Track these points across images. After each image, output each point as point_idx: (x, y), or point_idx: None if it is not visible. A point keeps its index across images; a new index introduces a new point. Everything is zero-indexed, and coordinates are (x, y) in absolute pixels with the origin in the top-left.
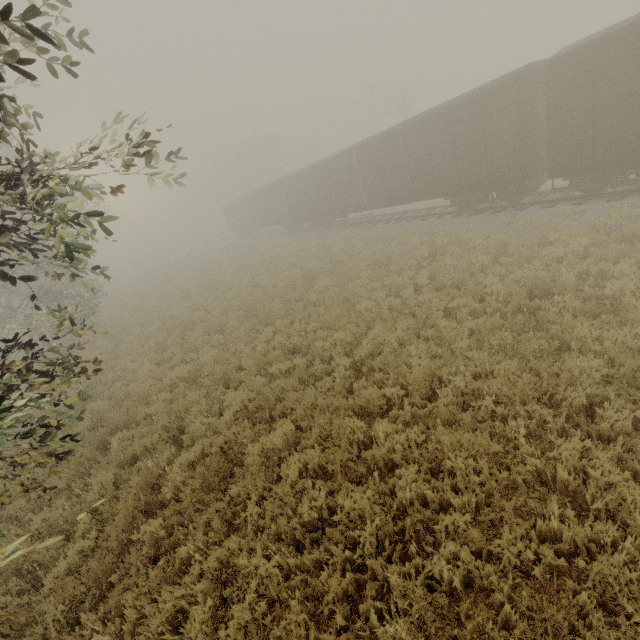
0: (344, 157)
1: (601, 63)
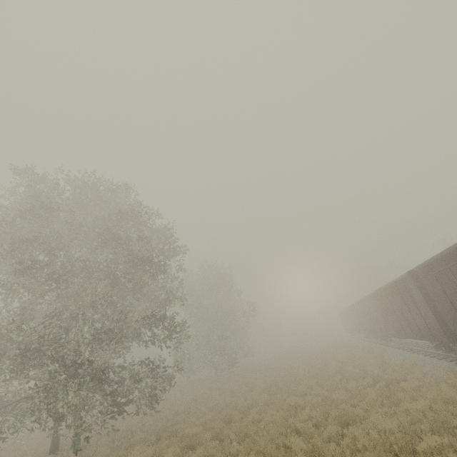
0: (369, 298)
1: (435, 273)
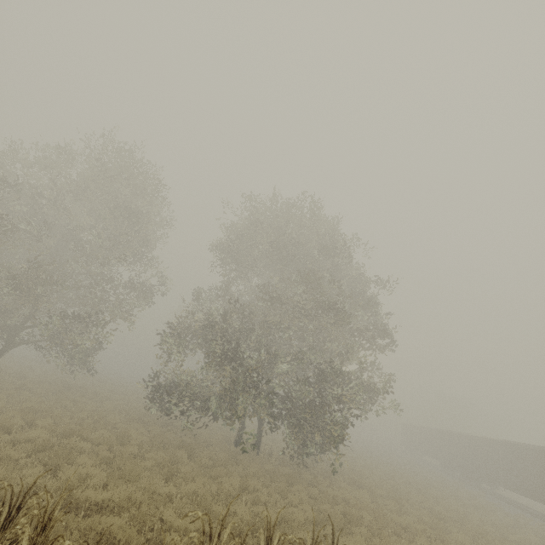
0: (493, 442)
1: None
